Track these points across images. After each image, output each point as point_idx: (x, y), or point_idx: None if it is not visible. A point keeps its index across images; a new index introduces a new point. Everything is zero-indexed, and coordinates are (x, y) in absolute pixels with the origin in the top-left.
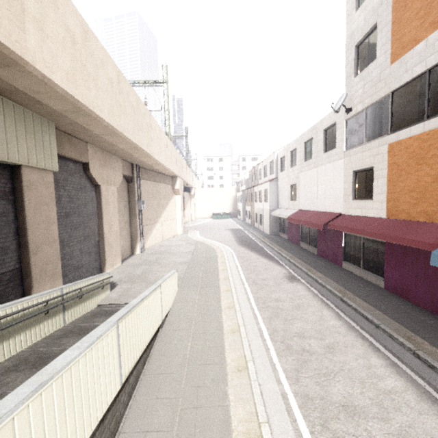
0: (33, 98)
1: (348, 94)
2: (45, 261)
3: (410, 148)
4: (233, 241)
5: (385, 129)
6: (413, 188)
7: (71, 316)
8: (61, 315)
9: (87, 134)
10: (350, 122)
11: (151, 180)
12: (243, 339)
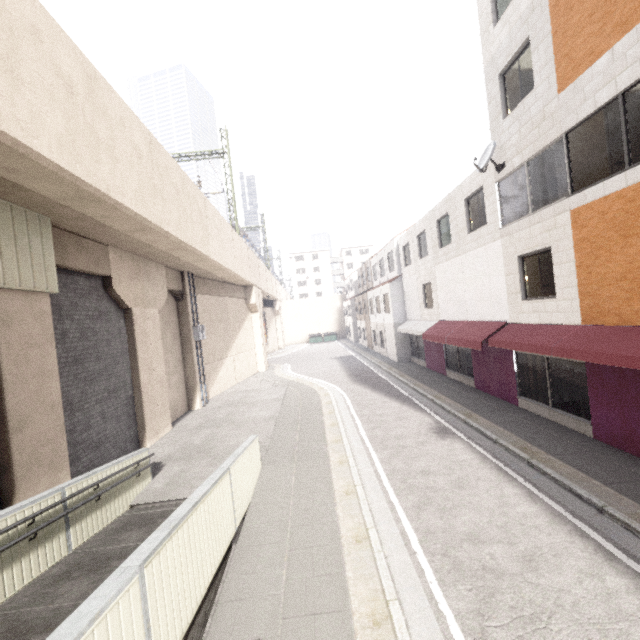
0: (7, 181)
1: (496, 143)
2: (38, 441)
3: (607, 213)
4: (344, 377)
5: (562, 189)
6: (621, 275)
7: (82, 534)
8: (63, 536)
9: (106, 232)
10: (504, 185)
11: (213, 294)
12: (376, 555)
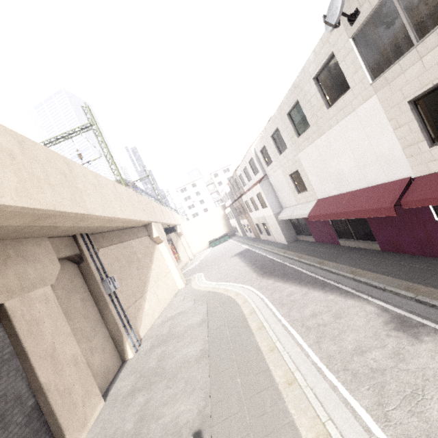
0: None
1: None
2: None
3: None
4: (250, 273)
5: None
6: None
7: None
8: None
9: None
10: (361, 35)
11: (116, 242)
12: None
